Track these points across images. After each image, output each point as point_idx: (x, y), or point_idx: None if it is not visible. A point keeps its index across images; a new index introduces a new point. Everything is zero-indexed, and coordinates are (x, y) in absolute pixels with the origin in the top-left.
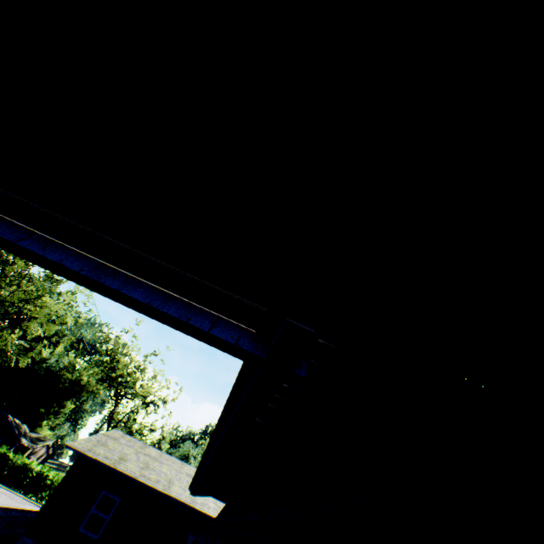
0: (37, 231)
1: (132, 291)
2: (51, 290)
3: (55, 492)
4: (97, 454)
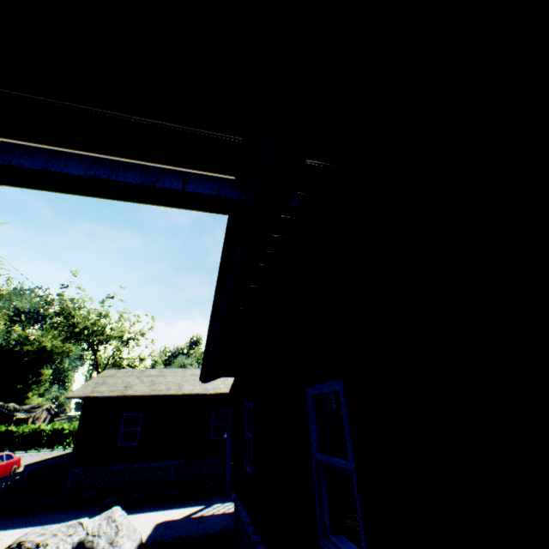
0: None
1: (65, 168)
2: None
3: (80, 432)
4: (101, 392)
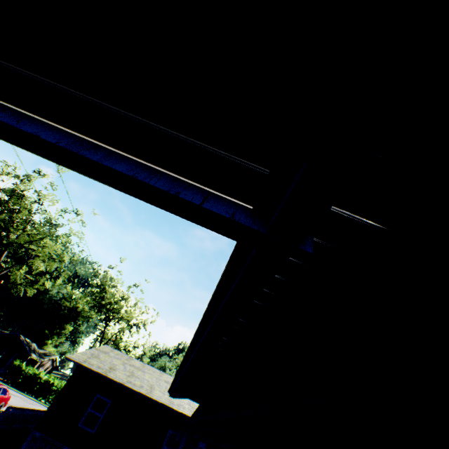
0: (11, 106)
1: (114, 164)
2: (50, 233)
3: (58, 395)
4: (91, 364)
